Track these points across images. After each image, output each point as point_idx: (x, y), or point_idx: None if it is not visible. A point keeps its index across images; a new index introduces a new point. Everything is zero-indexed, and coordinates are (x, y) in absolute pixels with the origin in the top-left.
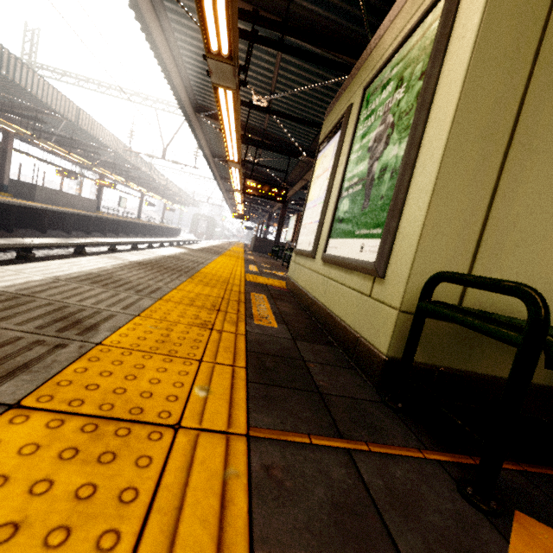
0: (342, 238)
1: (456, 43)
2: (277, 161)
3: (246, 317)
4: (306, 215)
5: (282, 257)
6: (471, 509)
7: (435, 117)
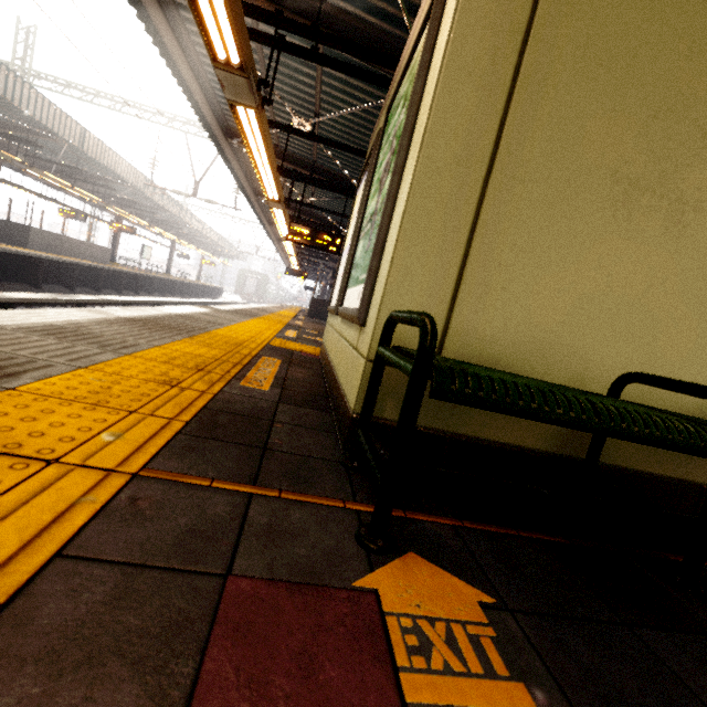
0: (352, 287)
1: (436, 56)
2: (336, 202)
3: (233, 379)
4: (341, 265)
5: None
6: (356, 547)
7: (414, 140)
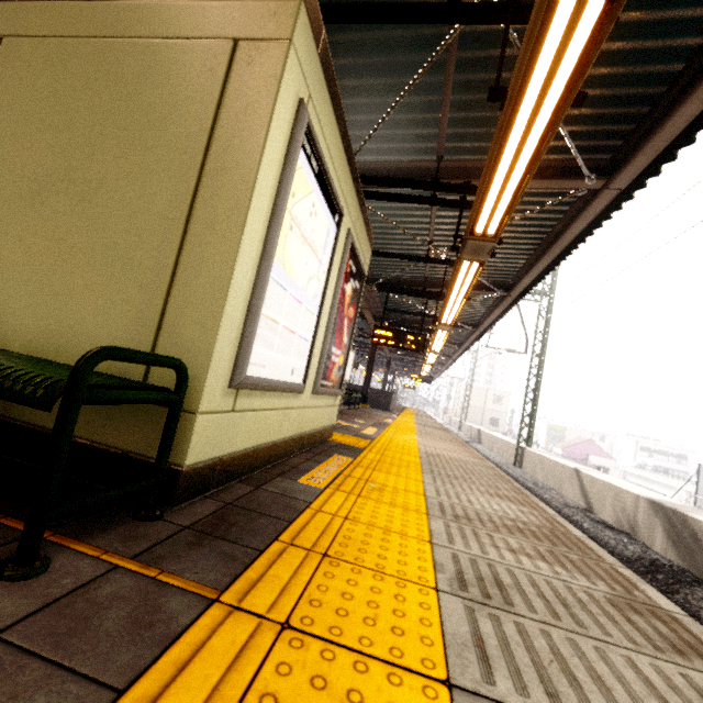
0: None
1: None
2: None
3: None
4: None
5: (352, 403)
6: None
7: None
